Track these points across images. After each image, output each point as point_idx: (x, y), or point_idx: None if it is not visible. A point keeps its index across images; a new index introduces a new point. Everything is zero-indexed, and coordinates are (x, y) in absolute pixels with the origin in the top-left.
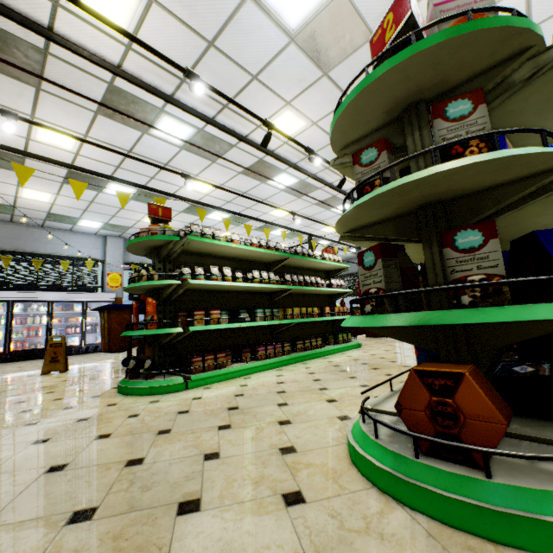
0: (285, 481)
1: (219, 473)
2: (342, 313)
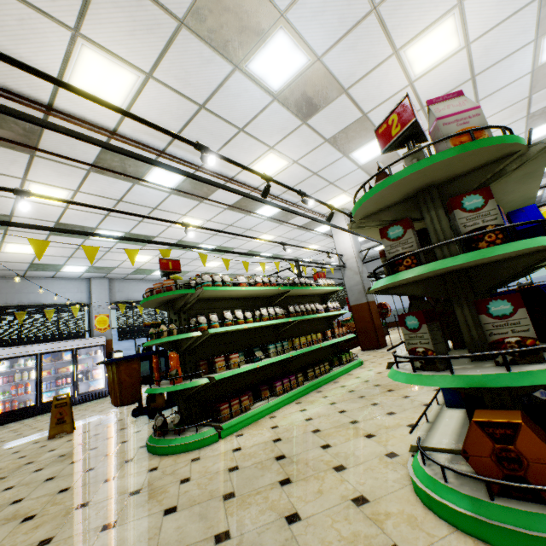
0: (377, 536)
1: (311, 537)
2: (342, 334)
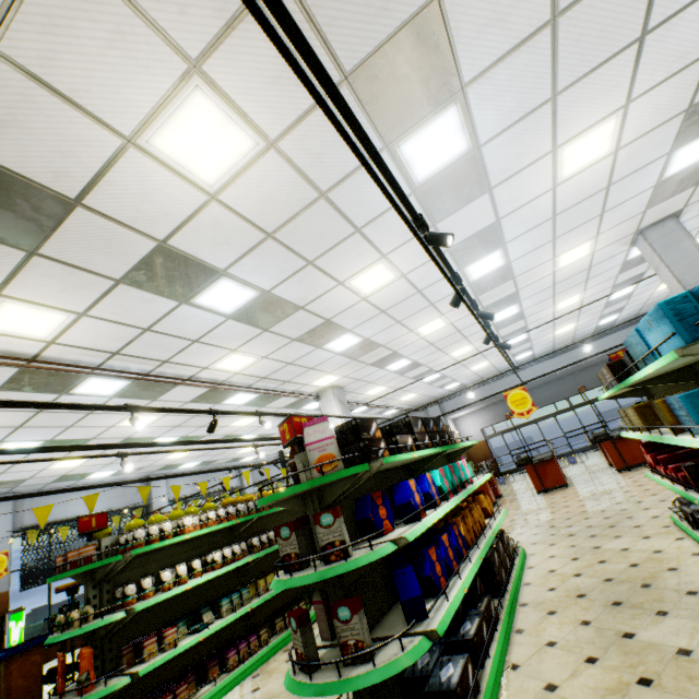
0: None
1: None
2: None
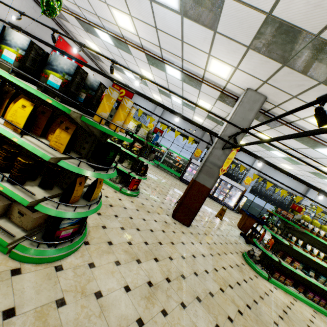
0: None
1: None
2: None
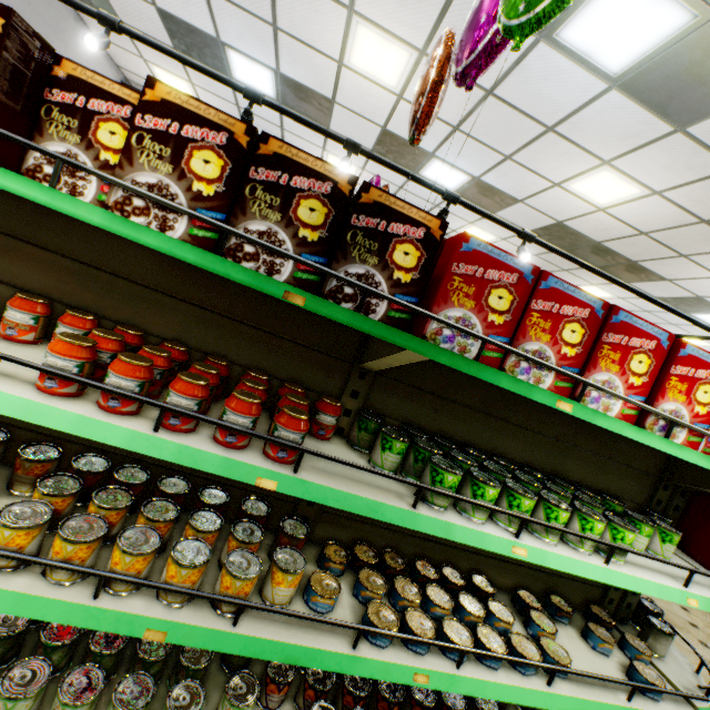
0: None
1: None
2: None
